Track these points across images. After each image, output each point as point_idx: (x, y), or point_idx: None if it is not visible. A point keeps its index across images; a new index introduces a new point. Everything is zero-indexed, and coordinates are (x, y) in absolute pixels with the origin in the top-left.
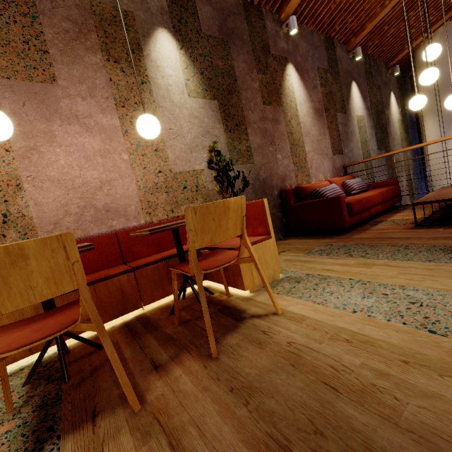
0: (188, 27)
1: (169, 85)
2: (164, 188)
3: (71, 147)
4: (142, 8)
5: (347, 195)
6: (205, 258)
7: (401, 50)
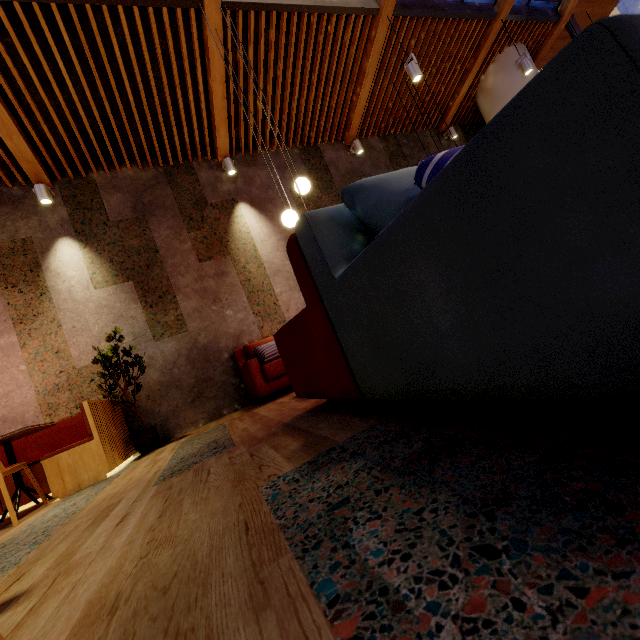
0: (93, 224)
1: (71, 287)
2: (67, 386)
3: None
4: (41, 229)
5: None
6: None
7: (447, 109)
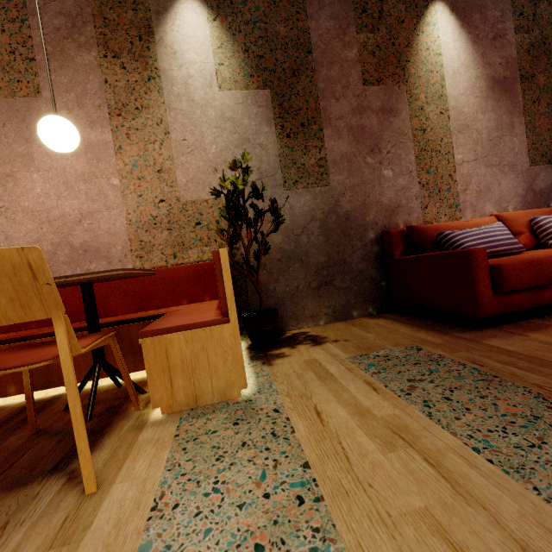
0: None
1: (189, 77)
2: (166, 223)
3: (50, 171)
4: None
5: (543, 247)
6: (51, 344)
7: None
